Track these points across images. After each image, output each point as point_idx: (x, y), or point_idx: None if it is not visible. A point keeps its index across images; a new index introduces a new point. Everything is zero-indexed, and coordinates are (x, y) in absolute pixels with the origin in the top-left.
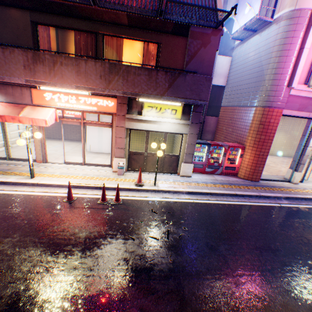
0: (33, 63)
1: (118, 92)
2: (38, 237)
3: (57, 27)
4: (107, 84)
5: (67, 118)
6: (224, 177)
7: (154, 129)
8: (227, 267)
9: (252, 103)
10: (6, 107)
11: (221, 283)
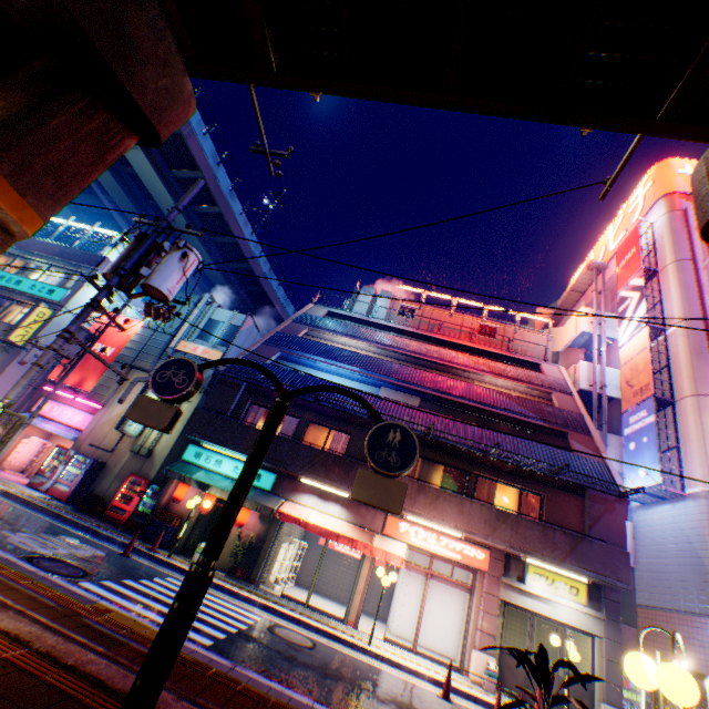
0: (416, 491)
1: (503, 543)
2: None
3: (429, 457)
4: (491, 530)
5: (350, 557)
6: None
7: (544, 612)
8: None
9: (703, 608)
10: (352, 529)
11: None
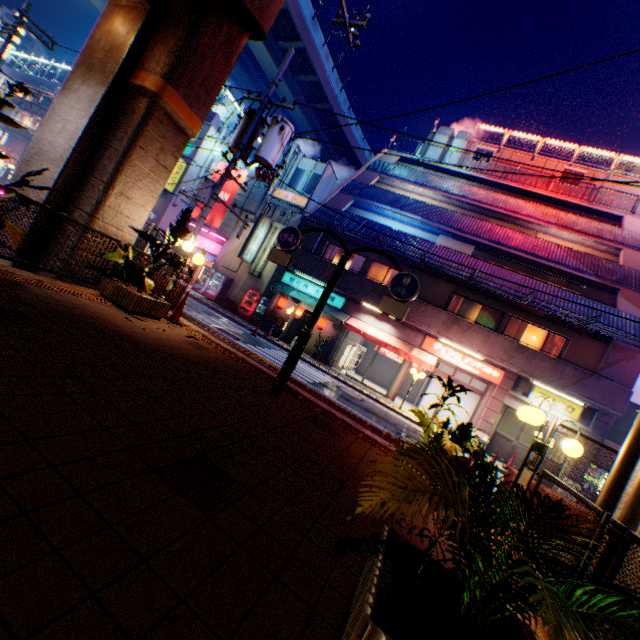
0: (451, 322)
1: (515, 368)
2: None
3: (469, 299)
4: (508, 358)
5: (396, 363)
6: None
7: None
8: None
9: None
10: (397, 342)
11: None
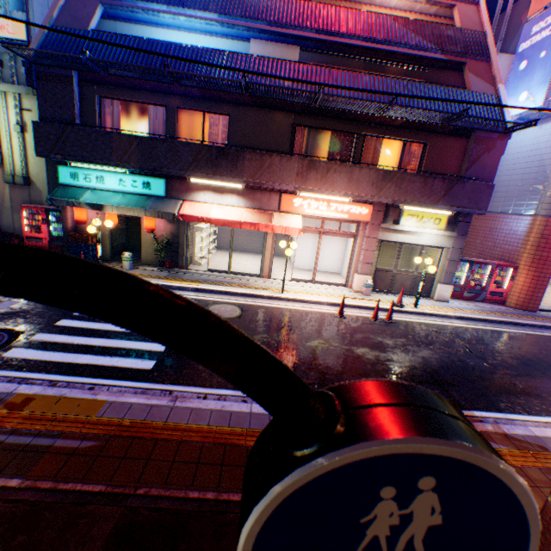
0: (307, 170)
1: (386, 200)
2: (352, 340)
3: (316, 128)
4: (377, 192)
5: None
6: (488, 305)
7: (410, 242)
8: (543, 374)
9: (529, 211)
10: (252, 214)
11: (544, 382)
